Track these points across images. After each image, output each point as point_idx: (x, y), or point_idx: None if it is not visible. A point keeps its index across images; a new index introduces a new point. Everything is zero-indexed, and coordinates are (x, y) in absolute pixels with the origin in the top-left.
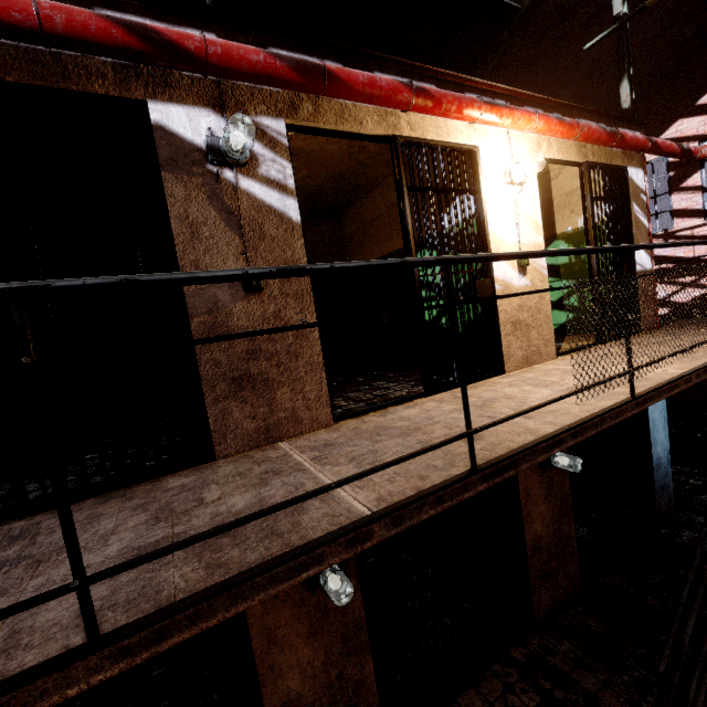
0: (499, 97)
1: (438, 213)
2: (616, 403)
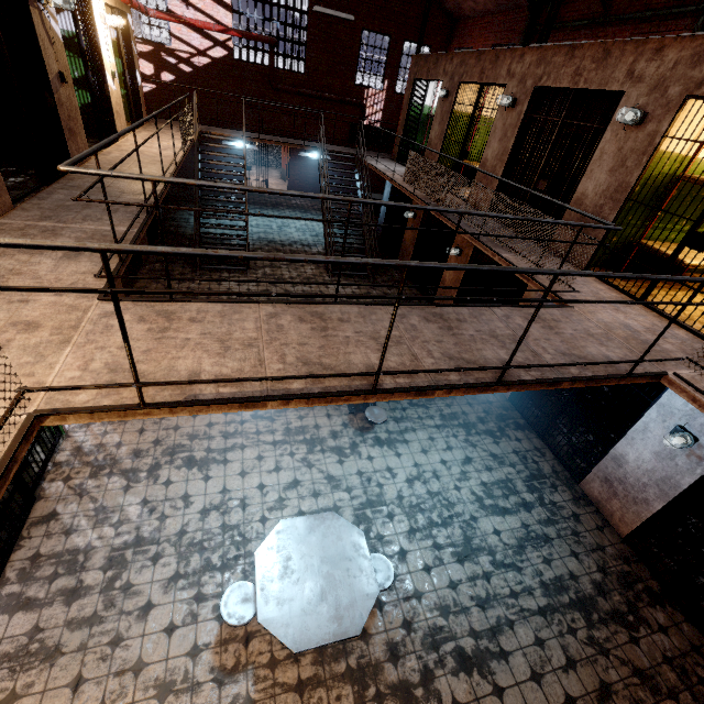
0: None
1: None
2: (184, 154)
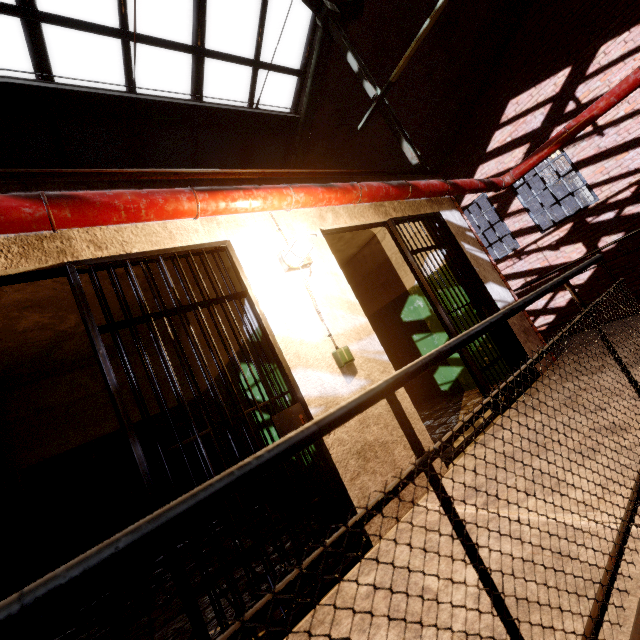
0: (248, 183)
1: (238, 320)
2: None
